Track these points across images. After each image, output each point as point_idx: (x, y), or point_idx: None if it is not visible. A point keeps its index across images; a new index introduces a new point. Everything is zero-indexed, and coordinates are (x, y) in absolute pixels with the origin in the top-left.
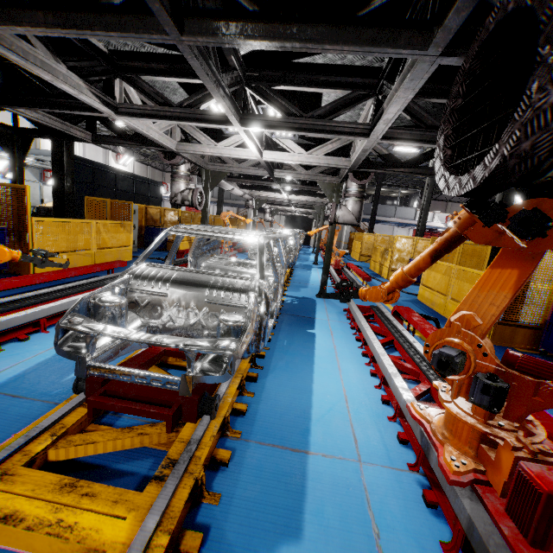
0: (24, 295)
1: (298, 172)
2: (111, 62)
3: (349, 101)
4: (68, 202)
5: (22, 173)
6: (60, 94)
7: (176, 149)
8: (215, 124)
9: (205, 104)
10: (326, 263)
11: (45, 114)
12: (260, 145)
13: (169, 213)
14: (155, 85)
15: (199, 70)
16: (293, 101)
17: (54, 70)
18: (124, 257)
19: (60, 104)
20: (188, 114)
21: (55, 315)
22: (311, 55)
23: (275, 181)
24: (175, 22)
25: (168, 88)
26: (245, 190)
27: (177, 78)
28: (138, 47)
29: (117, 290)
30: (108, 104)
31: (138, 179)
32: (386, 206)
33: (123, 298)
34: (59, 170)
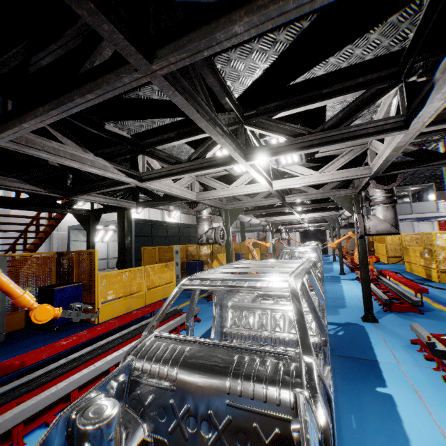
0: (69, 357)
1: (309, 193)
2: (134, 144)
3: (365, 100)
4: (128, 255)
5: (93, 241)
6: (102, 179)
7: (196, 198)
8: (221, 167)
9: (210, 153)
10: (364, 279)
11: (101, 196)
12: (268, 177)
13: (203, 248)
14: (172, 152)
15: (186, 107)
16: (296, 124)
17: (83, 158)
18: (169, 292)
19: (102, 186)
20: (196, 165)
21: (89, 382)
22: (309, 69)
23: (287, 205)
24: (142, 52)
25: (182, 152)
26: (261, 218)
27: (184, 139)
28: (150, 124)
29: (113, 386)
30: (133, 176)
31: (182, 225)
32: (398, 204)
33: (114, 407)
34: (121, 233)
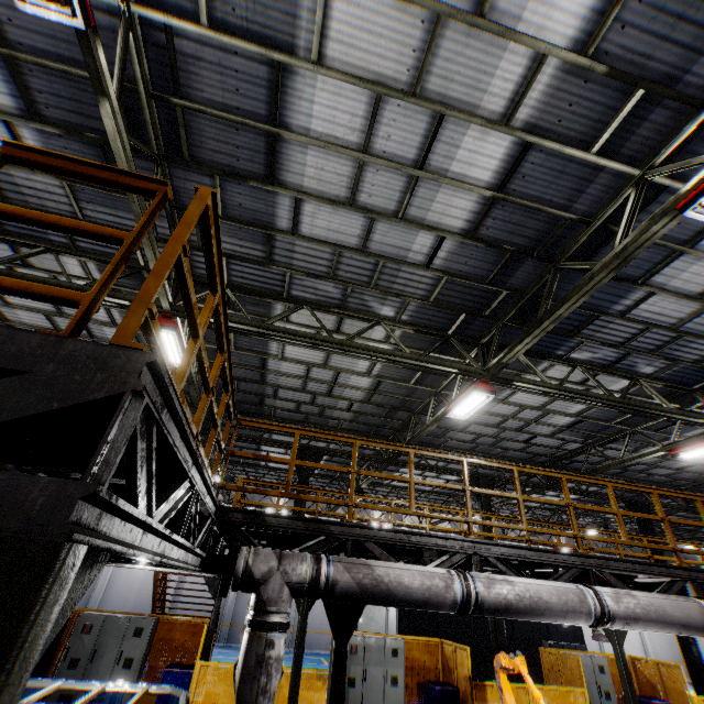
0: None
1: None
2: None
3: None
4: None
5: (216, 612)
6: None
7: None
8: None
9: None
10: None
11: None
12: None
13: (460, 655)
14: None
15: None
16: None
17: None
18: None
19: None
20: None
21: None
22: None
23: None
24: None
25: None
26: None
27: None
28: None
29: None
30: None
31: None
32: None
33: None
34: None
